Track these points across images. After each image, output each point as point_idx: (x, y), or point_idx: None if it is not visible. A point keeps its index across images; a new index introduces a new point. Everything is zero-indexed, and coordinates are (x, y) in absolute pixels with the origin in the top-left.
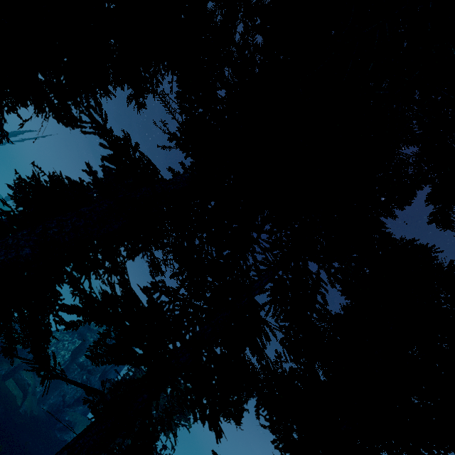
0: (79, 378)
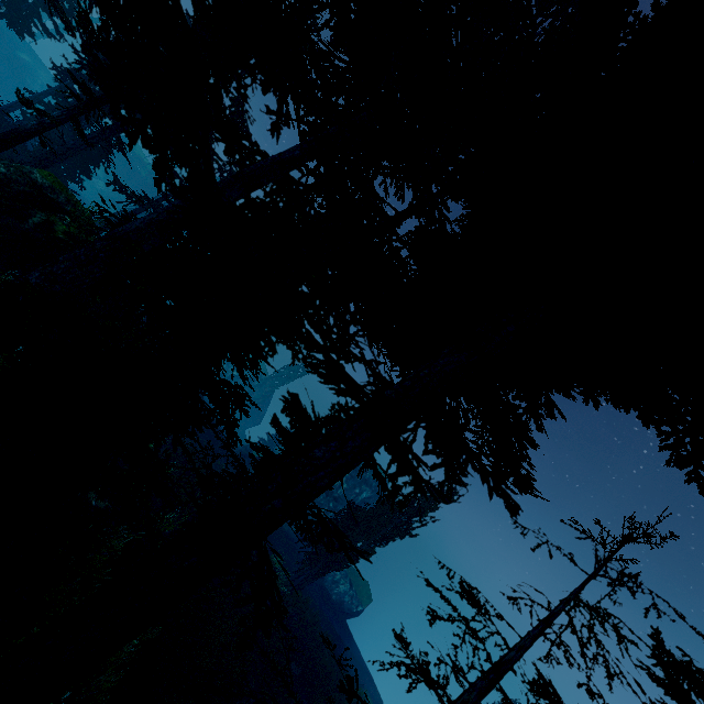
0: (326, 505)
